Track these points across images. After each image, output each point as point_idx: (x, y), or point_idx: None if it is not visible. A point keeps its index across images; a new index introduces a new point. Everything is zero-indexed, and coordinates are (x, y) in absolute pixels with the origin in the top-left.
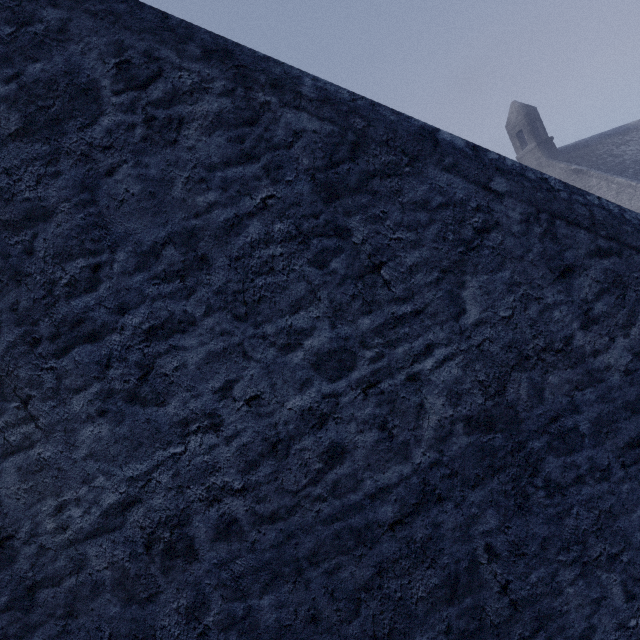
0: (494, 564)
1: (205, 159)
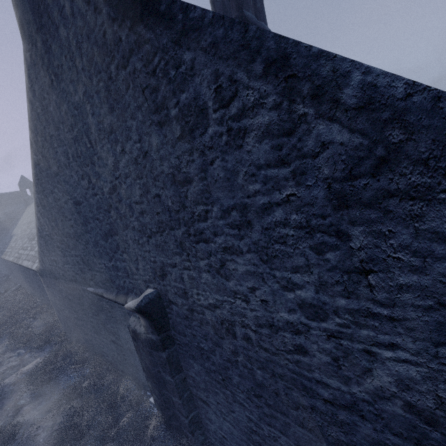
0: None
1: (256, 160)
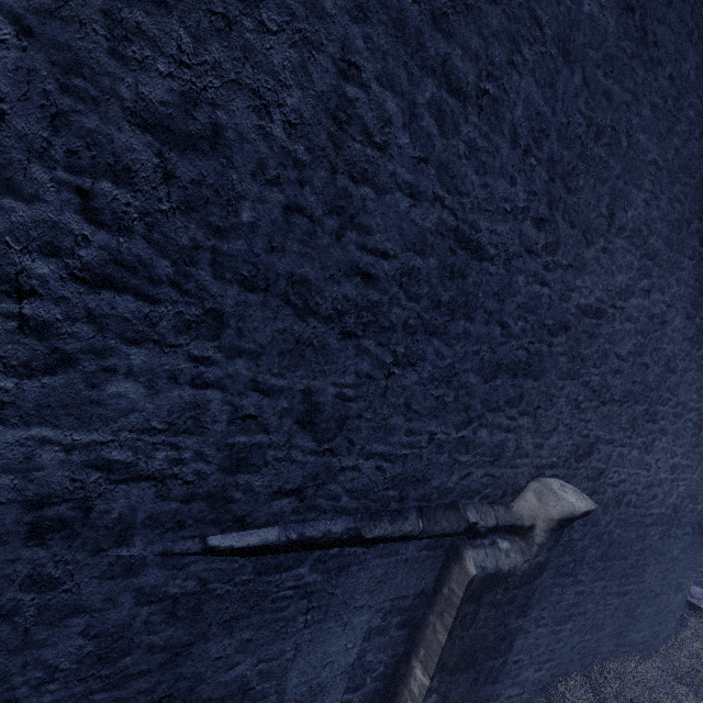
0: (648, 550)
1: (702, 383)
